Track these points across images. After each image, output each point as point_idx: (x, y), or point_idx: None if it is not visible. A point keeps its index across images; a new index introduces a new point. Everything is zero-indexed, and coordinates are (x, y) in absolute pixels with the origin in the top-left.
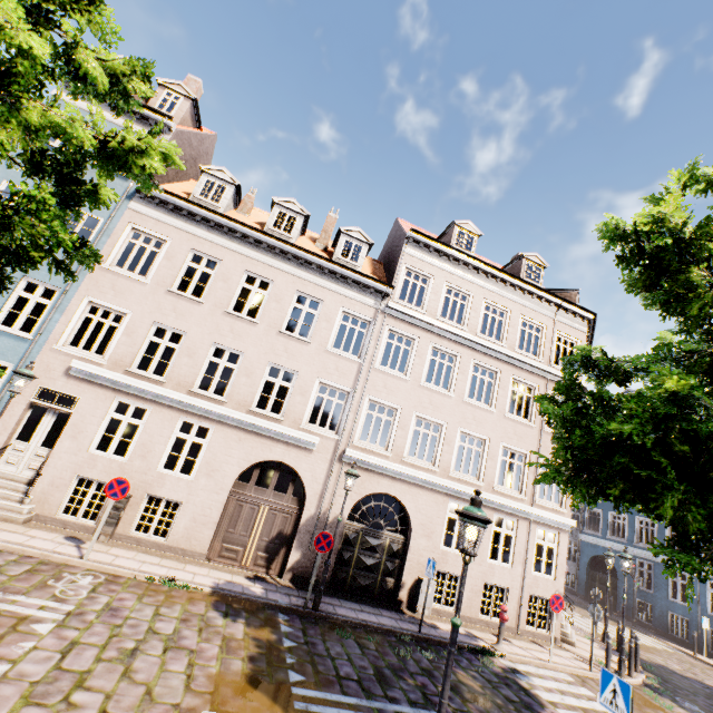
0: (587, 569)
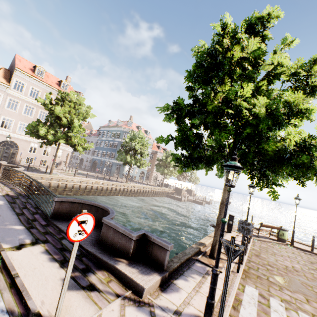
0: (93, 164)
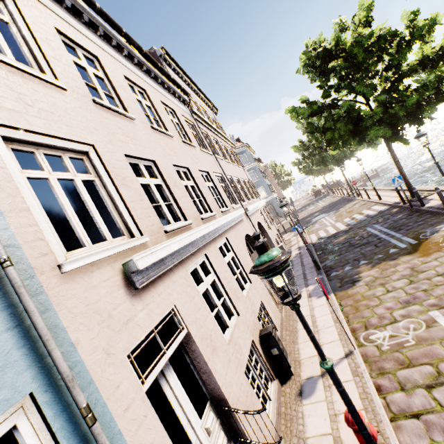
0: None
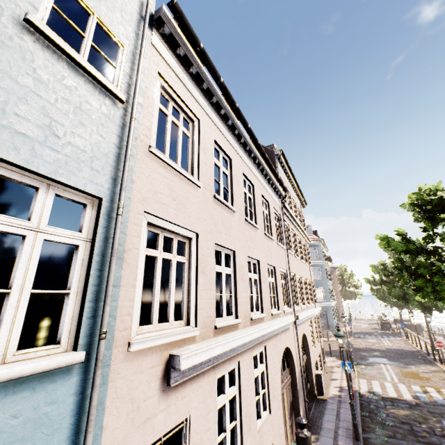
0: None
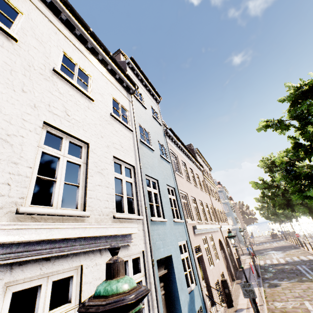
0: None
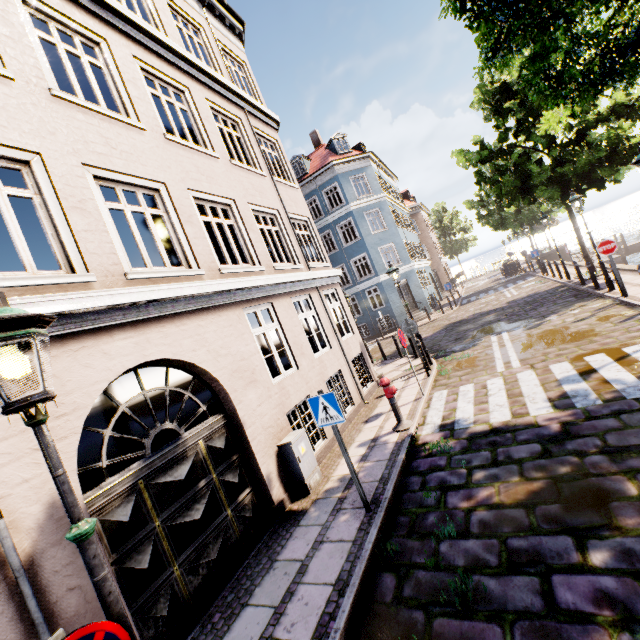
0: None
